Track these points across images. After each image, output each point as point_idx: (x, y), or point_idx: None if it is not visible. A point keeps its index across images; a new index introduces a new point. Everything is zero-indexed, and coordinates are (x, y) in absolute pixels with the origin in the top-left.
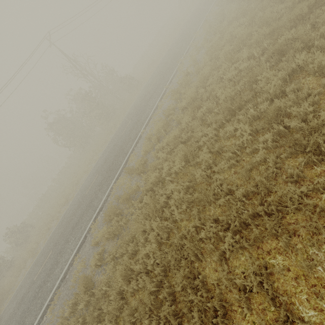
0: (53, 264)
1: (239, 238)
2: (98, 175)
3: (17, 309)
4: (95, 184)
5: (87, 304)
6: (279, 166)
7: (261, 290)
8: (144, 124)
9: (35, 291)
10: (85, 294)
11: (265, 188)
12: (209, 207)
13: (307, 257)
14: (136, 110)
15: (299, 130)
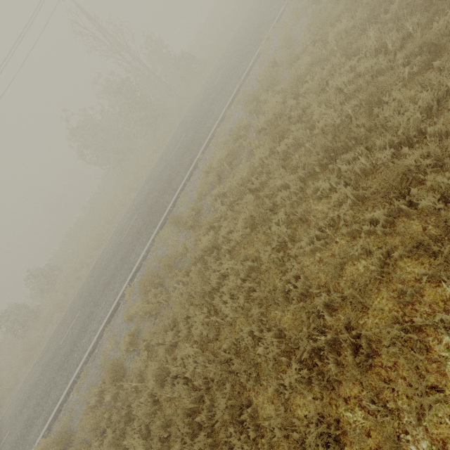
0: (81, 331)
1: (308, 373)
2: (138, 217)
3: (43, 375)
4: (132, 229)
5: (115, 396)
6: (386, 270)
7: None
8: (203, 145)
9: (61, 359)
10: (112, 384)
11: (359, 302)
12: (276, 306)
13: (399, 426)
14: (194, 118)
15: (432, 212)
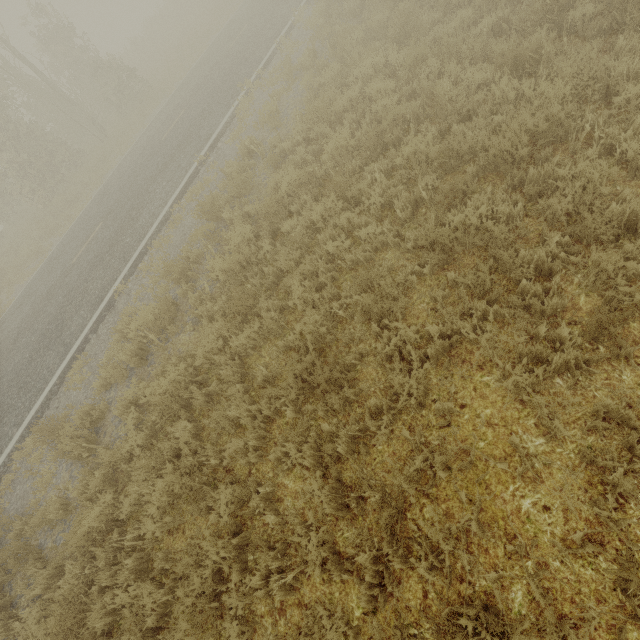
0: None
1: None
2: None
3: None
4: None
5: None
6: None
7: None
8: (127, 264)
9: None
10: None
11: None
12: None
13: None
14: (120, 195)
15: (436, 569)
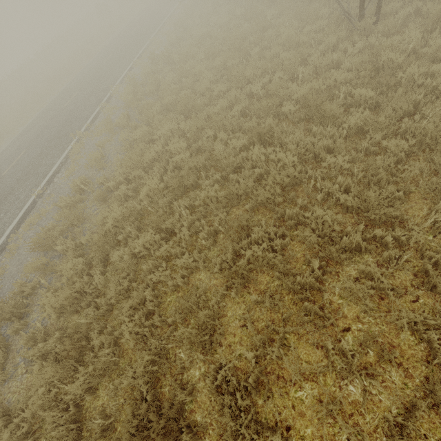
0: None
1: None
2: None
3: None
4: None
5: None
6: None
7: None
8: None
9: None
10: None
11: None
12: None
13: None
14: None
15: None
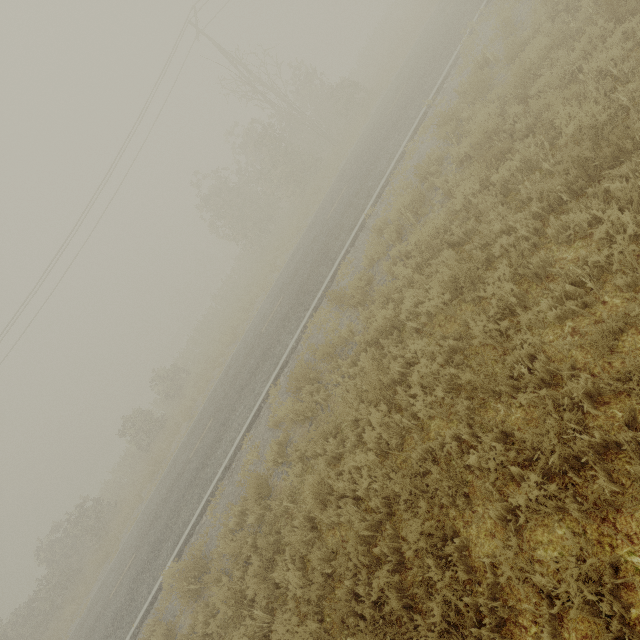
0: (214, 441)
1: (558, 490)
2: (283, 299)
3: (170, 492)
4: (277, 315)
5: (259, 519)
6: None
7: (592, 613)
8: (372, 197)
9: (191, 474)
10: (256, 503)
11: None
12: (496, 401)
13: None
14: (358, 164)
15: None
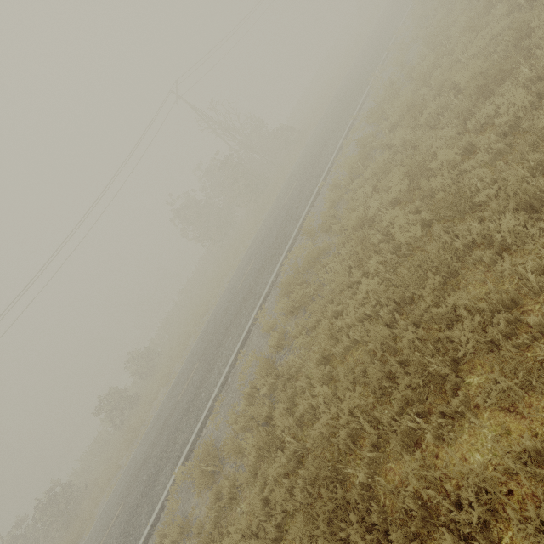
0: (205, 374)
1: (527, 219)
2: (255, 260)
3: (160, 435)
4: (251, 271)
5: (270, 391)
6: None
7: None
8: (322, 175)
9: (183, 408)
10: (266, 377)
11: None
12: (461, 221)
13: None
14: (304, 166)
15: None
